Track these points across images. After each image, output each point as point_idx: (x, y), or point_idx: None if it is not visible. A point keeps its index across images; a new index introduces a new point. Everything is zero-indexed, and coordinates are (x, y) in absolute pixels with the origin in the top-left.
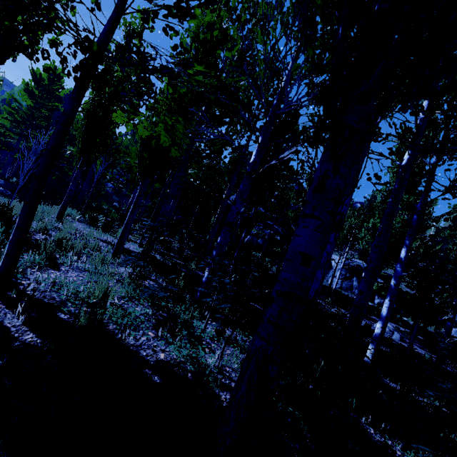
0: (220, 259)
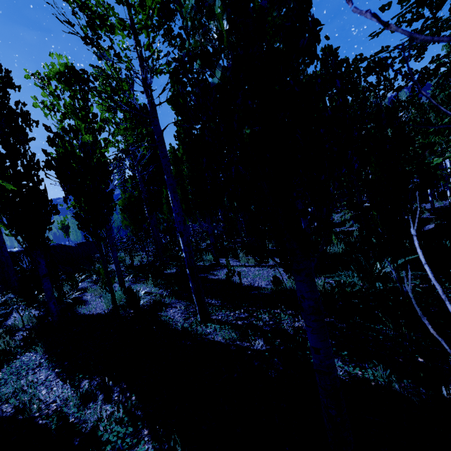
0: (450, 188)
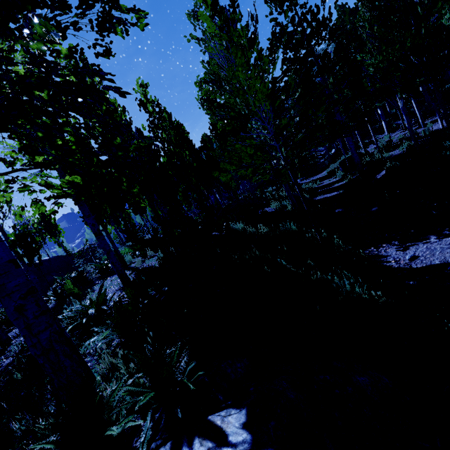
0: None
